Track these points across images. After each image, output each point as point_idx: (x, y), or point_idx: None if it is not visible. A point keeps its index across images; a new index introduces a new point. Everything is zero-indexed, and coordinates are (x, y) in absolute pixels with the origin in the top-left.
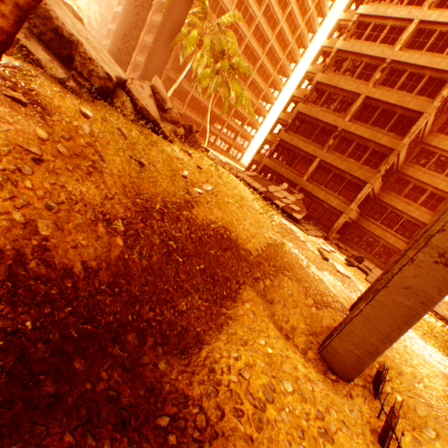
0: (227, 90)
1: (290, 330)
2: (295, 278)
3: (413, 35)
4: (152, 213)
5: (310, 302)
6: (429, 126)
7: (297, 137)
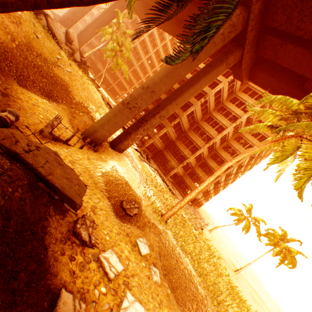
0: (116, 60)
1: (76, 127)
2: (92, 119)
3: None
4: (33, 52)
5: None
6: (199, 115)
7: None
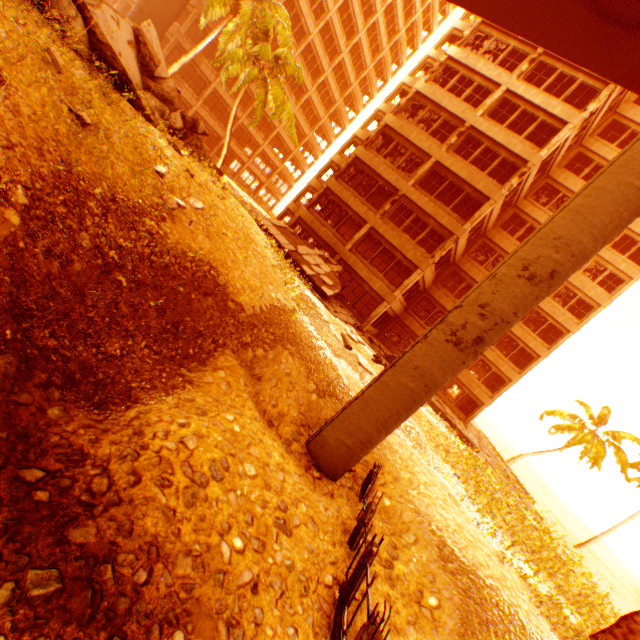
0: (263, 91)
1: (277, 416)
2: (299, 355)
3: (498, 104)
4: (88, 201)
5: (312, 388)
6: (494, 217)
7: (348, 190)
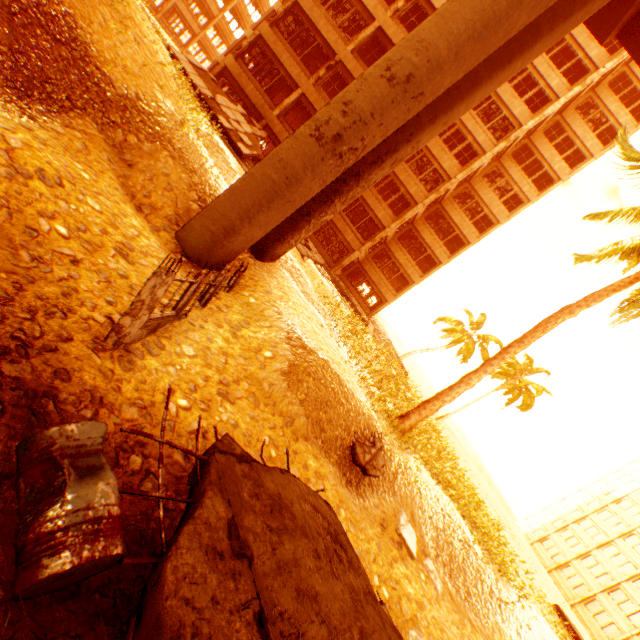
0: None
1: (148, 206)
2: (182, 162)
3: None
4: None
5: (194, 198)
6: None
7: (284, 44)
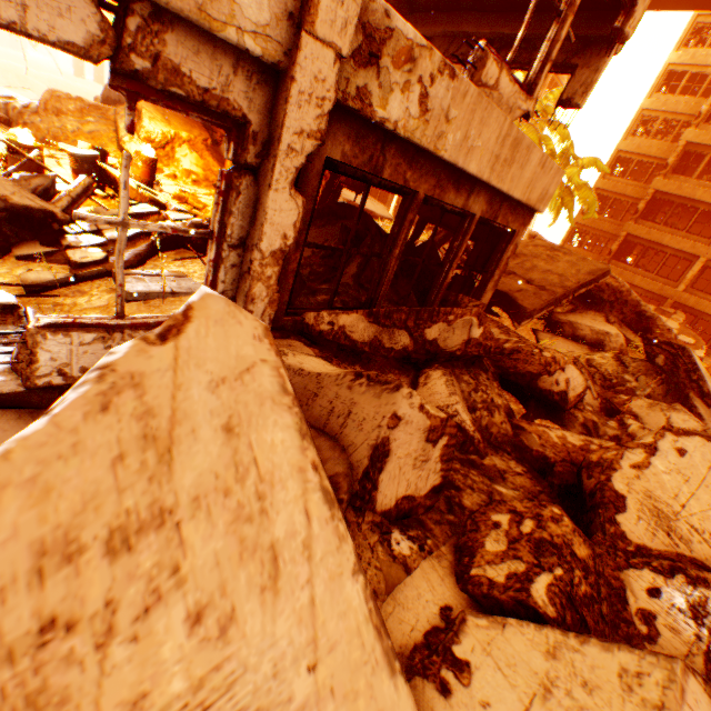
0: (569, 199)
1: None
2: None
3: None
4: None
5: None
6: None
7: (656, 228)
